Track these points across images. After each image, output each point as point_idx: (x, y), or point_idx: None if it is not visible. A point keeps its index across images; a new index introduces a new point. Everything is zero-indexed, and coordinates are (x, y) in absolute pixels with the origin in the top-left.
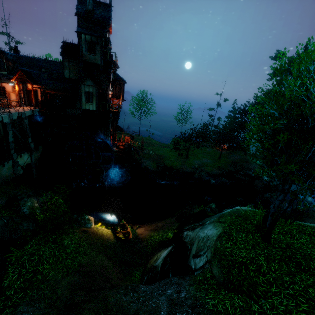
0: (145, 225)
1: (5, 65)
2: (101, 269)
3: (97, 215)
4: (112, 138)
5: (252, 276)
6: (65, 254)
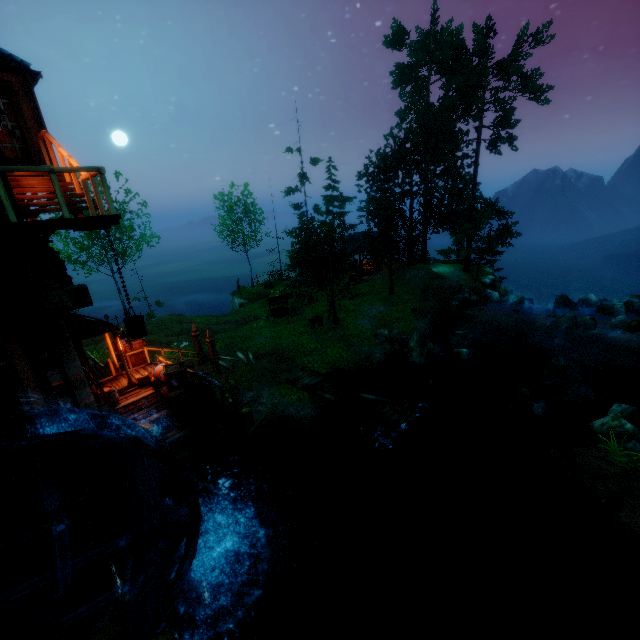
0: None
1: None
2: None
3: None
4: None
5: None
6: None
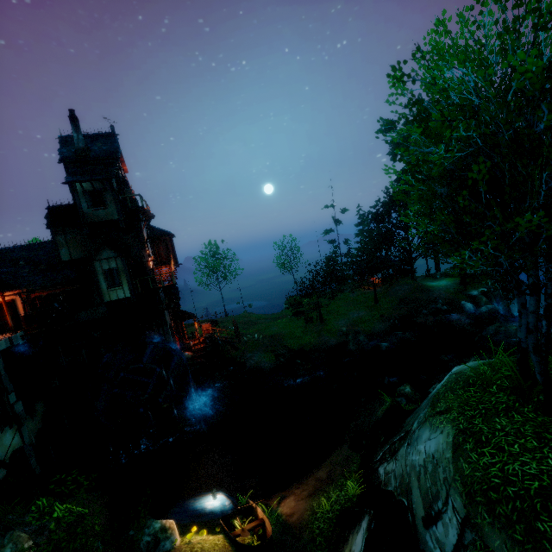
0: (294, 488)
1: None
2: None
3: (184, 510)
4: (177, 336)
5: None
6: None
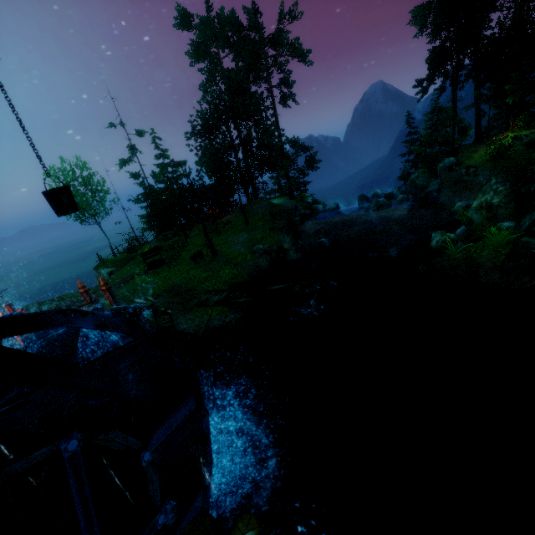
0: None
1: None
2: None
3: None
4: None
5: None
6: None
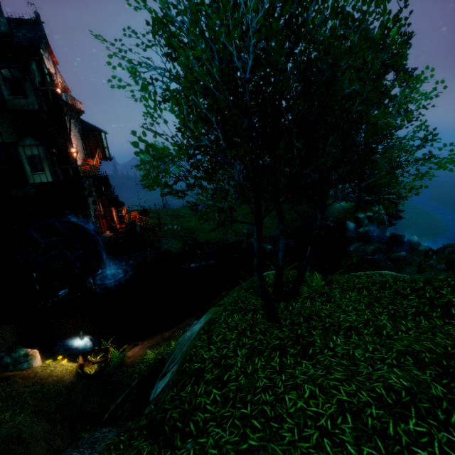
0: (146, 340)
1: None
2: (0, 444)
3: (61, 344)
4: (105, 219)
5: (198, 395)
6: None
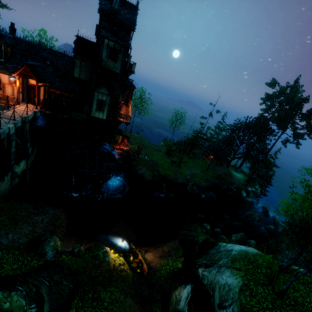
0: (152, 249)
1: (2, 51)
2: None
3: (106, 239)
4: None
5: None
6: (104, 309)
